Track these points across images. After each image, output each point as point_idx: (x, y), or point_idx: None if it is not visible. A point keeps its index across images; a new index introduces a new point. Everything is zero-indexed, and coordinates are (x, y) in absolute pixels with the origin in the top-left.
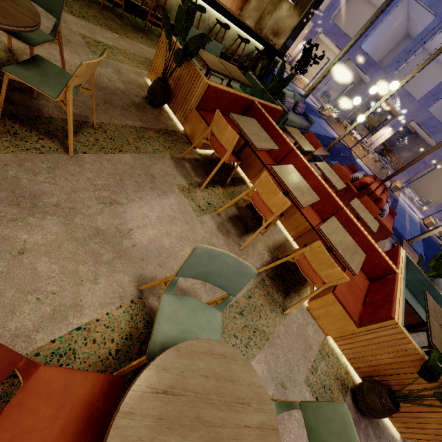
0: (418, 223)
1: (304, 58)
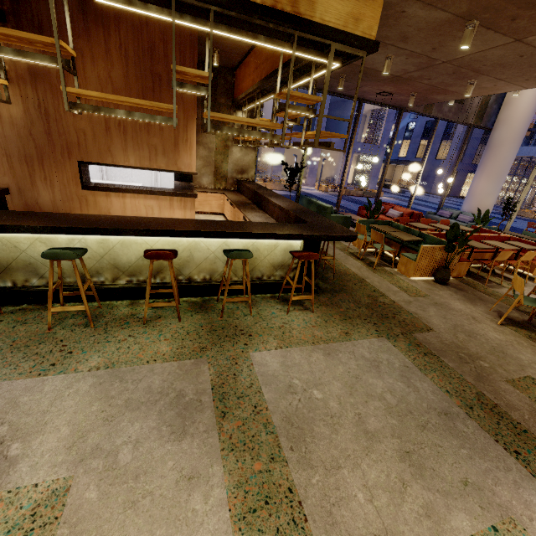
0: (328, 195)
1: (295, 175)
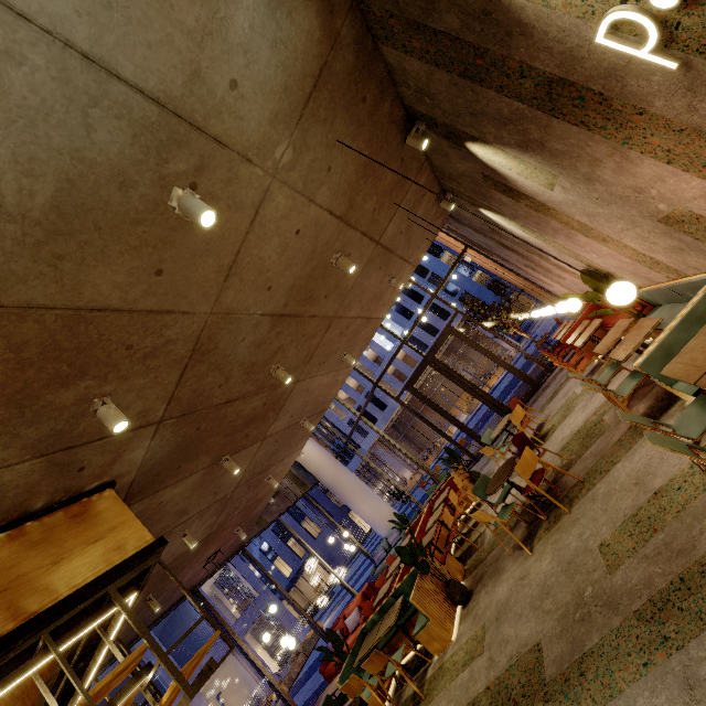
0: None
1: None
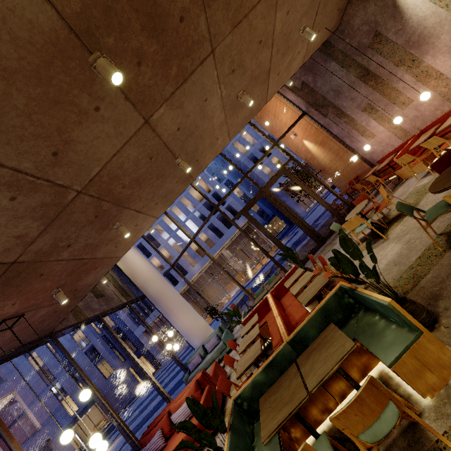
0: None
1: None
